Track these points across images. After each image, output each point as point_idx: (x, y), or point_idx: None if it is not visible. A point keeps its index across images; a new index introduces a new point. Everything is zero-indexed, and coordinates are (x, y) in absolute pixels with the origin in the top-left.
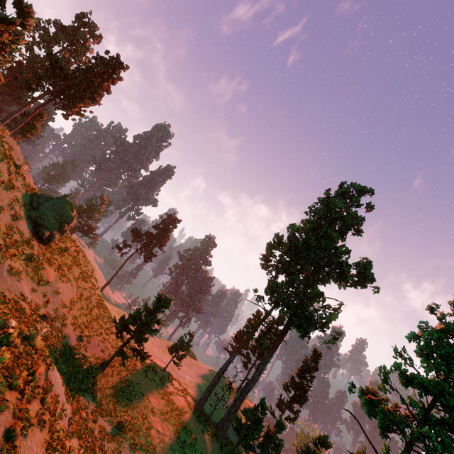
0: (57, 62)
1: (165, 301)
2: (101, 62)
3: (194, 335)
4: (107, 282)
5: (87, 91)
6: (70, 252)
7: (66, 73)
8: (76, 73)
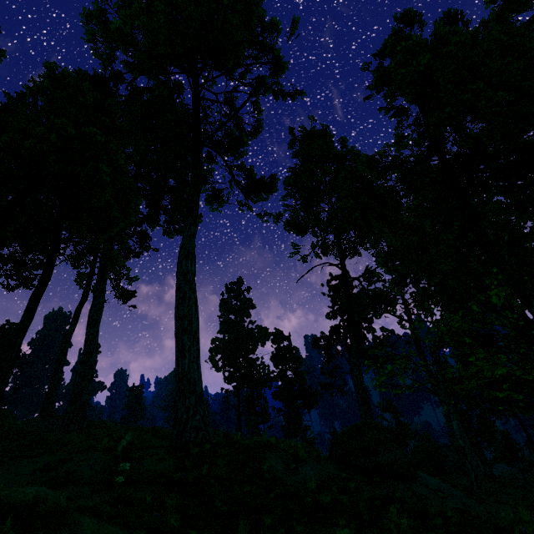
0: None
1: None
2: None
3: None
4: None
5: None
6: None
7: None
8: None
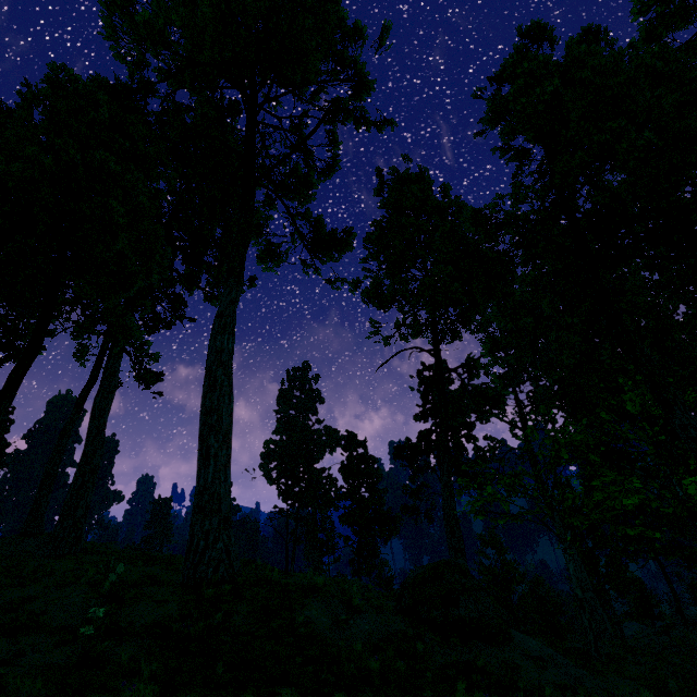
0: None
1: None
2: None
3: None
4: None
5: None
6: None
7: None
8: None
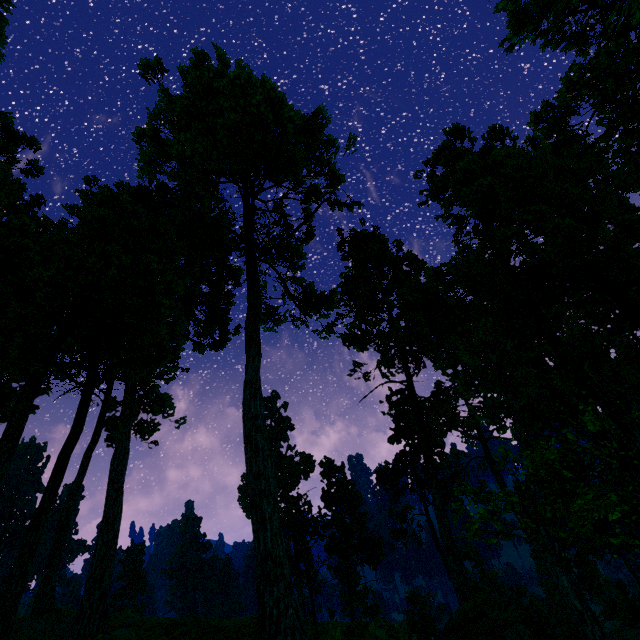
0: None
1: None
2: None
3: None
4: None
5: None
6: None
7: None
8: None
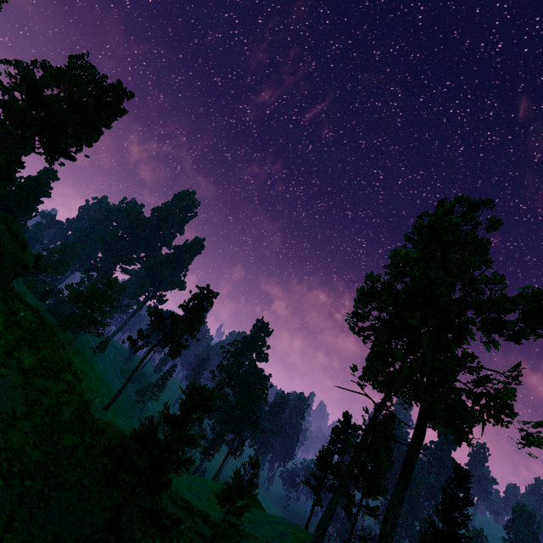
0: (35, 87)
1: (203, 397)
2: (97, 88)
3: (258, 465)
4: (115, 395)
5: (78, 124)
6: (19, 323)
7: (47, 100)
8: (60, 98)
